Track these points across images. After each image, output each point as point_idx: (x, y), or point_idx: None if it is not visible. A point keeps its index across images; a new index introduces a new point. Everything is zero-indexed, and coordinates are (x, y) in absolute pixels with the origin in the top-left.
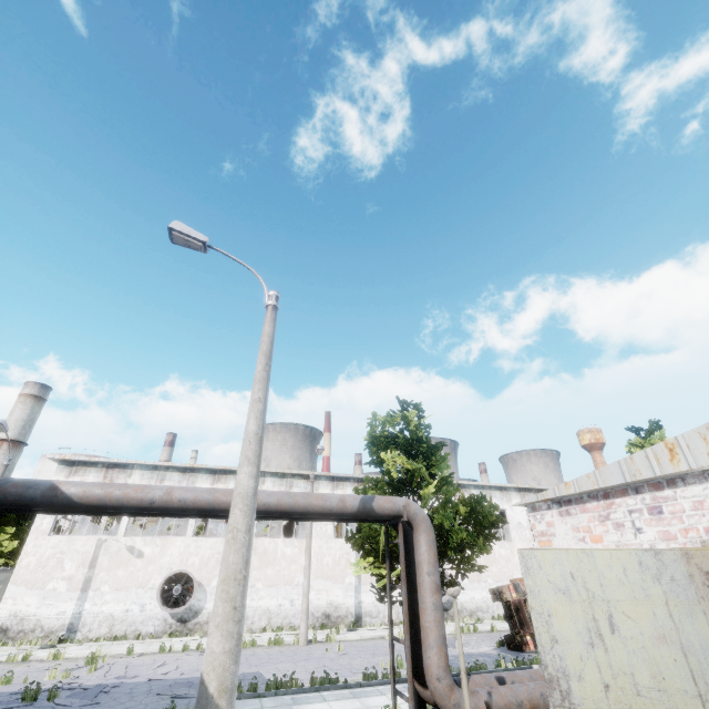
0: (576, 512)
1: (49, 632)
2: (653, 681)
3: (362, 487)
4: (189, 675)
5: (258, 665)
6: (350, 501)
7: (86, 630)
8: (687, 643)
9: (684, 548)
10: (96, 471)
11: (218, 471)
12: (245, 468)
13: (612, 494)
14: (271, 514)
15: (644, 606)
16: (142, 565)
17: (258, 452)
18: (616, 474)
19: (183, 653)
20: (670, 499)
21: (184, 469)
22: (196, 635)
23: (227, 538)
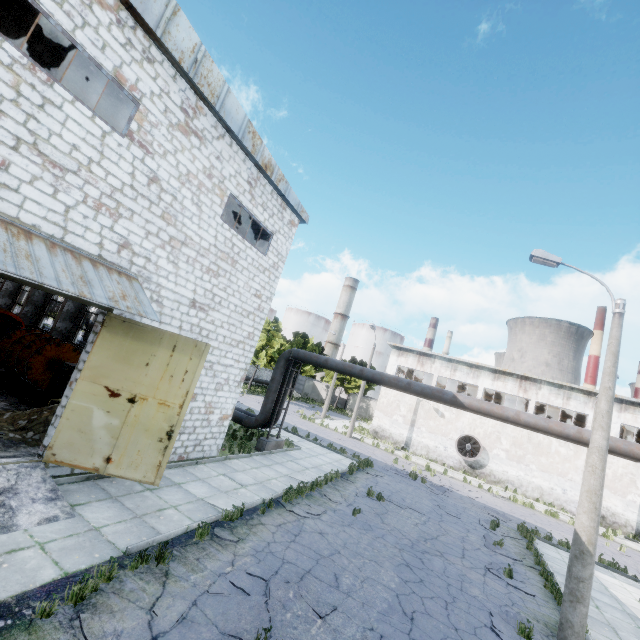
0: None
1: (396, 441)
2: None
3: None
4: (492, 506)
5: (542, 524)
6: None
7: (414, 449)
8: None
9: None
10: (413, 356)
11: (498, 371)
12: (599, 432)
13: None
14: None
15: None
16: (444, 422)
17: (609, 424)
18: None
19: (478, 488)
20: None
21: (470, 364)
22: (481, 480)
23: (587, 469)
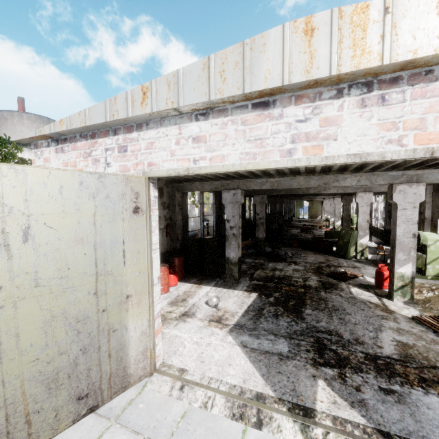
0: (69, 149)
1: None
2: (57, 273)
3: None
4: None
5: None
6: None
7: None
8: (101, 241)
9: (126, 175)
10: None
11: None
12: None
13: (97, 135)
14: None
15: (71, 217)
16: None
17: None
18: (101, 114)
19: None
20: (135, 140)
21: None
22: None
23: None
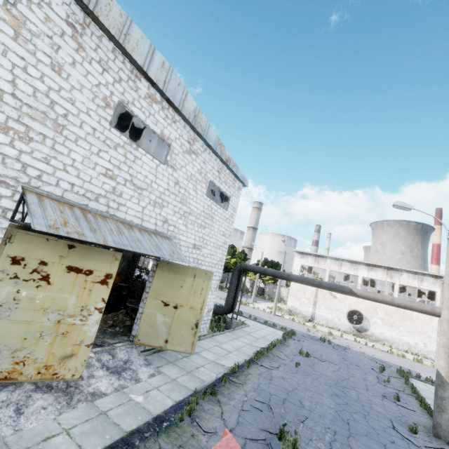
0: None
1: (304, 316)
2: None
3: None
4: (377, 357)
5: (412, 367)
6: None
7: (317, 320)
8: None
9: None
10: (311, 257)
11: (371, 265)
12: (446, 310)
13: None
14: None
15: None
16: (336, 301)
17: None
18: None
19: (365, 345)
20: None
21: (351, 261)
22: (366, 339)
23: (441, 333)
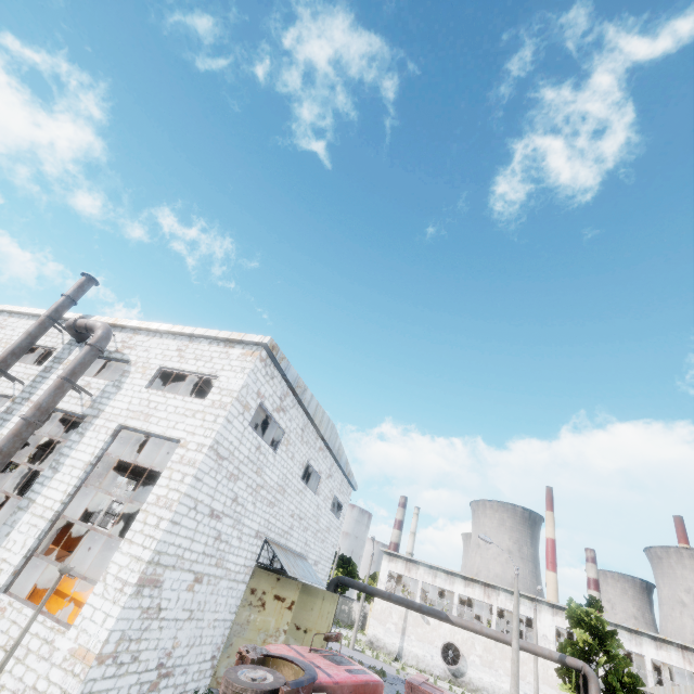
0: None
1: (389, 652)
2: None
3: (564, 644)
4: None
5: None
6: (554, 654)
7: (406, 659)
8: None
9: None
10: (401, 561)
11: (468, 578)
12: (514, 640)
13: None
14: (519, 649)
15: None
16: (429, 629)
17: (518, 635)
18: (662, 692)
19: None
20: None
21: (447, 571)
22: (463, 689)
23: (512, 661)
